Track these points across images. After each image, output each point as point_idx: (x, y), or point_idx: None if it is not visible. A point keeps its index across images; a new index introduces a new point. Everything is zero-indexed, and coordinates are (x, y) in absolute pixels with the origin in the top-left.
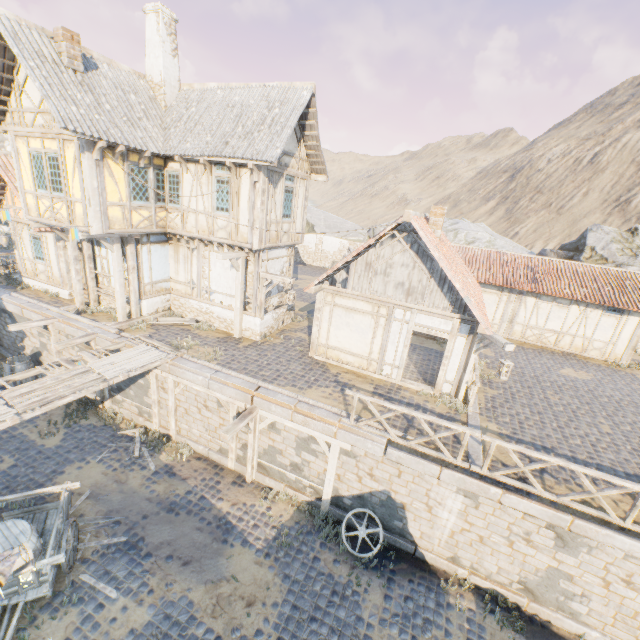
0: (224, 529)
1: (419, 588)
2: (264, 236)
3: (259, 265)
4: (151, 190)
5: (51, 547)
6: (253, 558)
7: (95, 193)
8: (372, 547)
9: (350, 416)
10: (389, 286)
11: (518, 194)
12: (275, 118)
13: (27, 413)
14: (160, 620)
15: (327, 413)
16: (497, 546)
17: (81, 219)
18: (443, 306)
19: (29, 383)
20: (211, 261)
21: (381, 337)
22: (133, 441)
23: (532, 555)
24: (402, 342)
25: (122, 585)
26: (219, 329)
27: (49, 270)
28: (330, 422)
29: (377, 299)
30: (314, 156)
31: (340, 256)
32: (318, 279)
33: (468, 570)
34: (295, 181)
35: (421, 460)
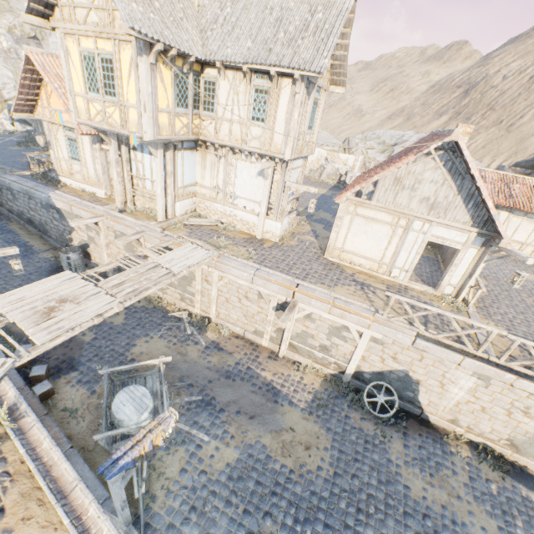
0: (272, 393)
1: (427, 440)
2: (295, 147)
3: (285, 175)
4: (190, 97)
5: (166, 406)
6: (300, 415)
7: (149, 99)
8: (389, 410)
9: (384, 312)
10: (414, 200)
11: (471, 110)
12: (318, 24)
13: (126, 302)
14: (245, 457)
15: (361, 308)
16: (496, 415)
17: (134, 125)
18: (463, 221)
19: (116, 275)
20: (238, 169)
21: (396, 245)
22: (181, 321)
23: (526, 422)
24: (415, 250)
25: (210, 432)
26: (241, 230)
27: (85, 171)
28: (365, 316)
29: (400, 211)
30: (337, 67)
31: (317, 165)
32: (351, 191)
33: (464, 429)
34: (320, 92)
35: (446, 350)
